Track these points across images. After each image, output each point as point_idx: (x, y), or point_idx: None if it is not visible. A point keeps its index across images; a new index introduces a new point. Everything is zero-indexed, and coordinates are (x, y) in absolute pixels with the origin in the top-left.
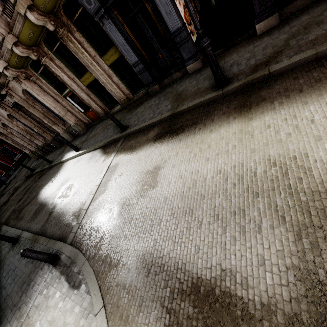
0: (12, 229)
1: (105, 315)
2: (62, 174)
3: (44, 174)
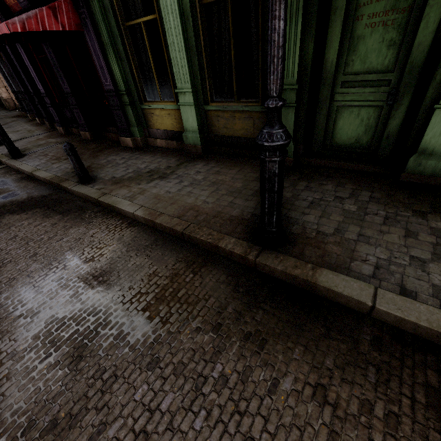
0: None
1: None
2: None
3: None
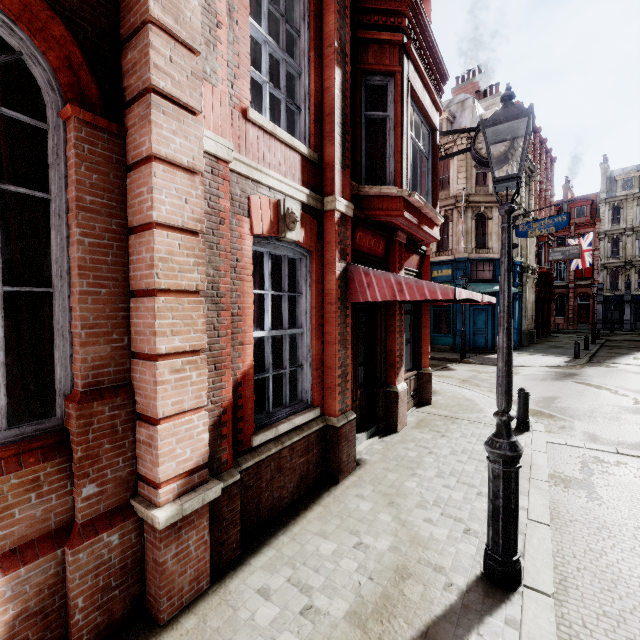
0: (596, 347)
1: (557, 366)
2: None
3: None
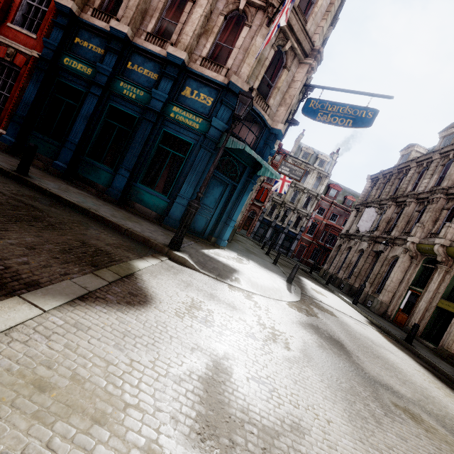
0: None
1: (292, 301)
2: (326, 291)
3: (314, 280)
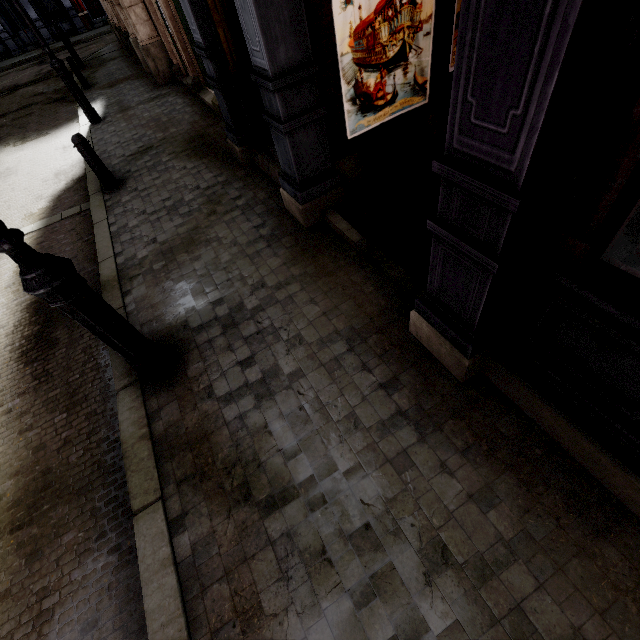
0: None
1: None
2: (36, 146)
3: (60, 102)
